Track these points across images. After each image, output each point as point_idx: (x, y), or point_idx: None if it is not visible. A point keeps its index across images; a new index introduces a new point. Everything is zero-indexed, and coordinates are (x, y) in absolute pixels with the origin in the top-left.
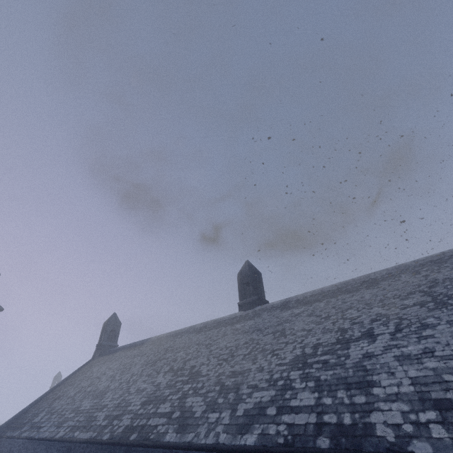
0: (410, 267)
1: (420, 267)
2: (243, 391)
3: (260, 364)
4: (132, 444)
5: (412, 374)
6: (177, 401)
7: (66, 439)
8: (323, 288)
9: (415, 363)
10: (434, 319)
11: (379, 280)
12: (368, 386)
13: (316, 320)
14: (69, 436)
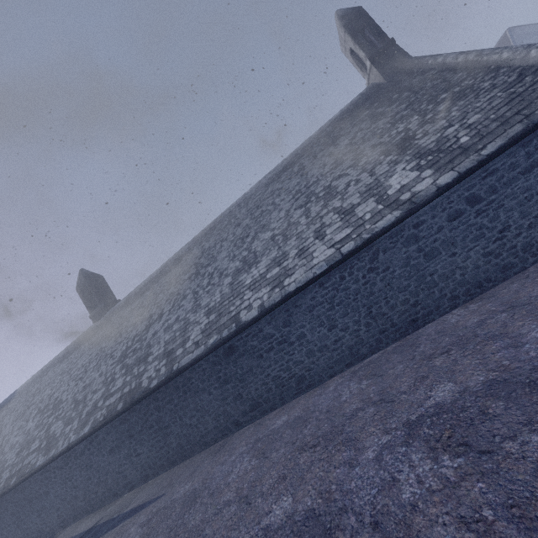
0: (200, 237)
1: (204, 237)
2: (88, 399)
3: (101, 370)
4: (13, 486)
5: (166, 339)
6: (44, 435)
7: None
8: (152, 275)
9: (170, 330)
10: (189, 290)
11: (183, 256)
12: (148, 358)
13: (141, 312)
14: None
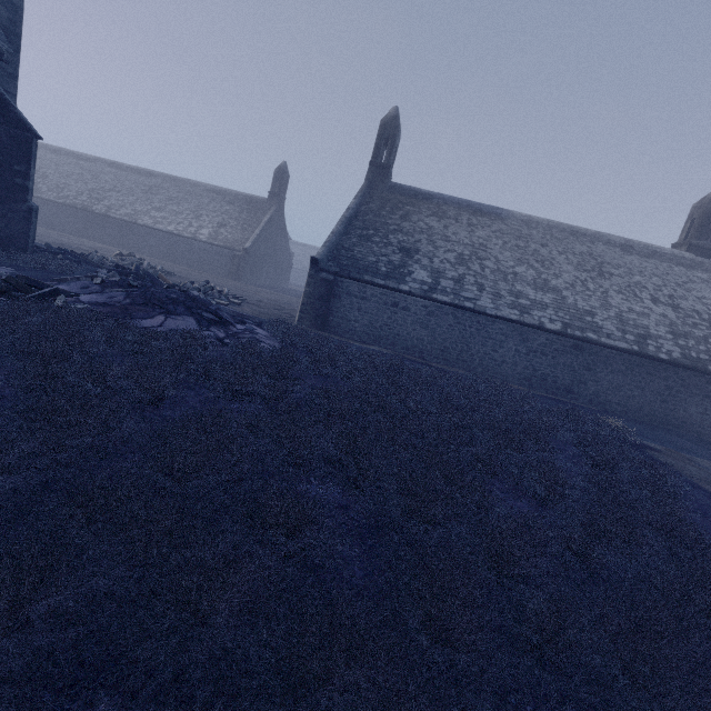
0: None
1: None
2: None
3: None
4: None
5: None
6: None
7: (580, 337)
8: None
9: None
10: None
11: None
12: None
13: None
14: (582, 335)
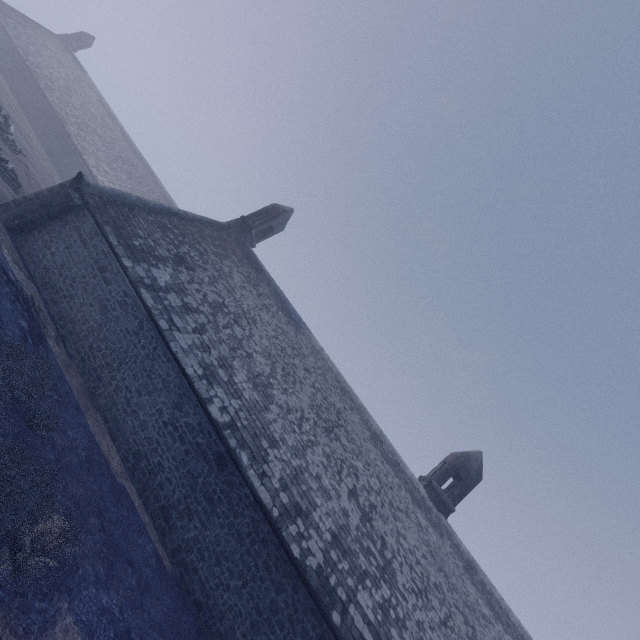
0: None
1: None
2: None
3: None
4: (335, 631)
5: None
6: (380, 613)
7: (230, 448)
8: (511, 612)
9: None
10: None
11: None
12: None
13: None
14: (234, 447)
